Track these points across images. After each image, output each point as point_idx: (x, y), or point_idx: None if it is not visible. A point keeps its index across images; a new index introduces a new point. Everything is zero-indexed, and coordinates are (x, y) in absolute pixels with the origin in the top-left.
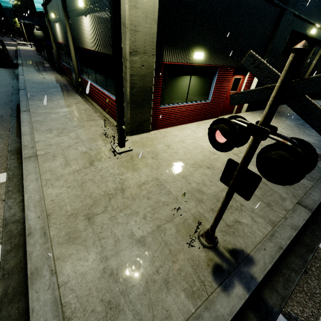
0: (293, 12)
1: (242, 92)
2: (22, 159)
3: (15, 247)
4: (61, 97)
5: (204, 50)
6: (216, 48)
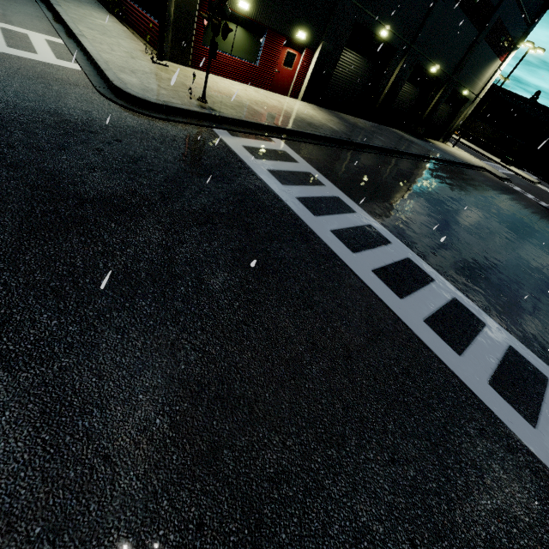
0: (351, 0)
1: (215, 1)
2: (75, 34)
3: (88, 66)
4: (93, 10)
5: (251, 3)
6: (265, 6)
